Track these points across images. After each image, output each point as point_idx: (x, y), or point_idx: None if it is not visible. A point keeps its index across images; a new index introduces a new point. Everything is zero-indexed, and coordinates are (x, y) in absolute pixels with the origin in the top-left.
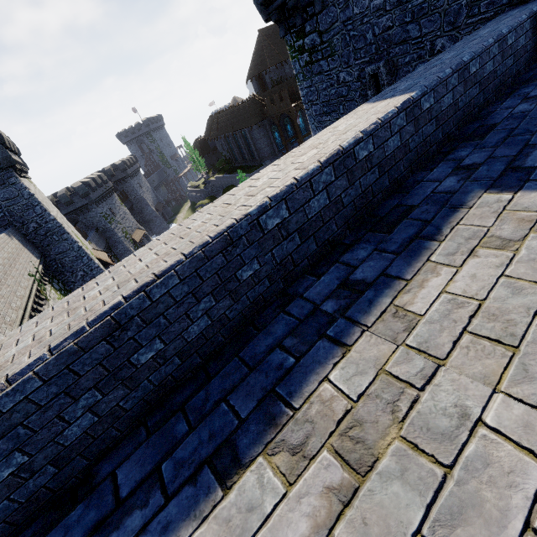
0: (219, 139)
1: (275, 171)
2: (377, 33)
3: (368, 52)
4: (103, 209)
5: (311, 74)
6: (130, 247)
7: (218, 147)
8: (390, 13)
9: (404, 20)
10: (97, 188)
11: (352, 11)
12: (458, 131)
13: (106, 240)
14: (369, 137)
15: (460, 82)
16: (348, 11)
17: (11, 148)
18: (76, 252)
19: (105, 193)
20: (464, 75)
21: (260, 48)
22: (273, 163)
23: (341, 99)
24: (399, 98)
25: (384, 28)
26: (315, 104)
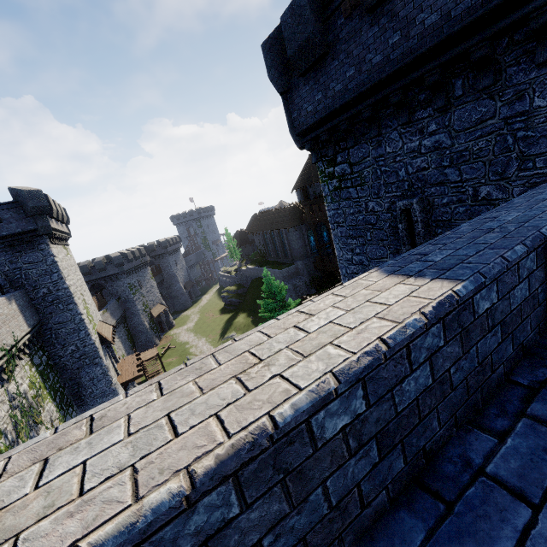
0: (257, 234)
1: (126, 426)
2: (411, 172)
3: (400, 187)
4: (132, 280)
5: (339, 198)
6: (145, 321)
7: (255, 240)
8: (425, 155)
9: (442, 164)
10: (133, 260)
11: (385, 149)
12: (539, 335)
13: (124, 310)
14: (355, 384)
15: (539, 264)
16: (380, 149)
17: (58, 218)
18: (76, 324)
19: (139, 265)
20: (545, 253)
21: (308, 167)
22: (167, 372)
23: (368, 226)
24: (431, 288)
25: (419, 168)
26: (341, 226)
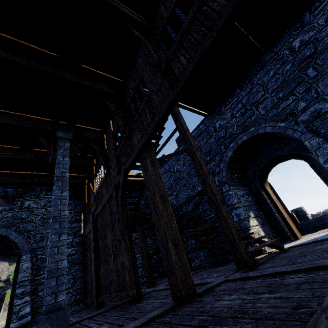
0: None
1: None
2: None
3: None
4: None
5: None
6: None
7: None
8: None
9: None
10: None
11: None
12: None
13: None
14: None
15: None
16: None
17: None
18: None
19: None
20: None
21: None
22: None
23: None
24: None
25: None
26: None
